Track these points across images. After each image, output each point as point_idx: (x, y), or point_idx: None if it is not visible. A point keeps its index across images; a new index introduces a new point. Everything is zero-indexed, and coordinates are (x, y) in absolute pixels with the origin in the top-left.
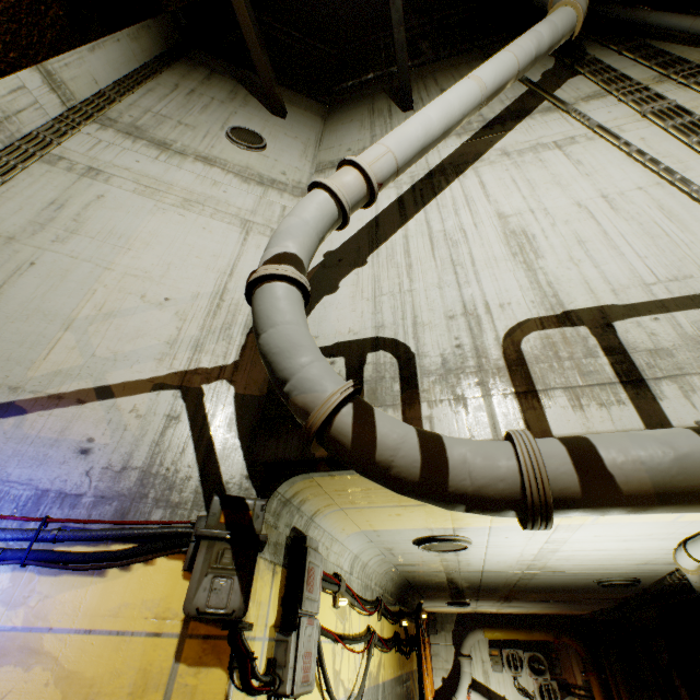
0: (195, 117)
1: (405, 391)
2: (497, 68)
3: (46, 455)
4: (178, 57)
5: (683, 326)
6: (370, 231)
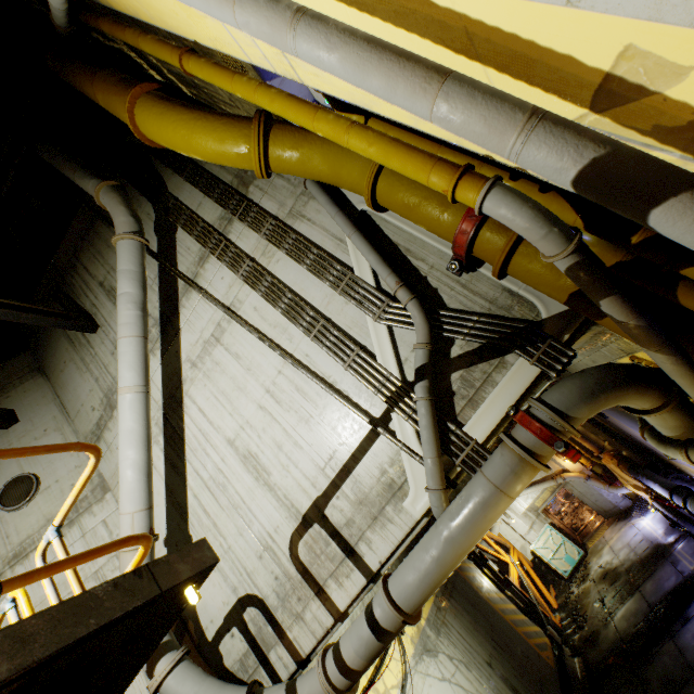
0: None
1: (275, 629)
2: (130, 363)
3: None
4: None
5: (349, 496)
6: (173, 503)
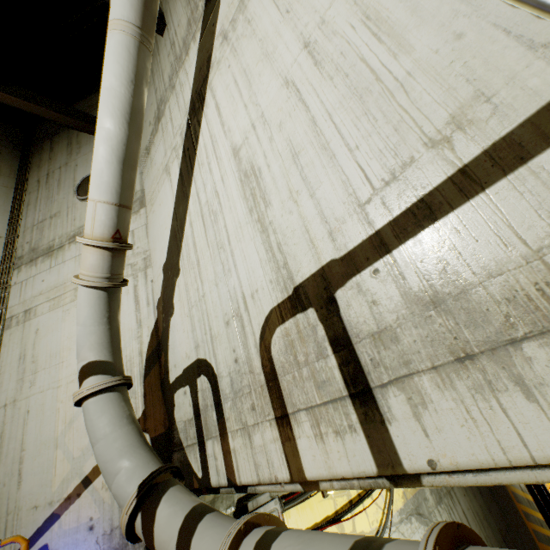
0: (57, 201)
1: (219, 420)
2: None
3: (77, 539)
4: (29, 152)
5: (406, 276)
6: (175, 228)
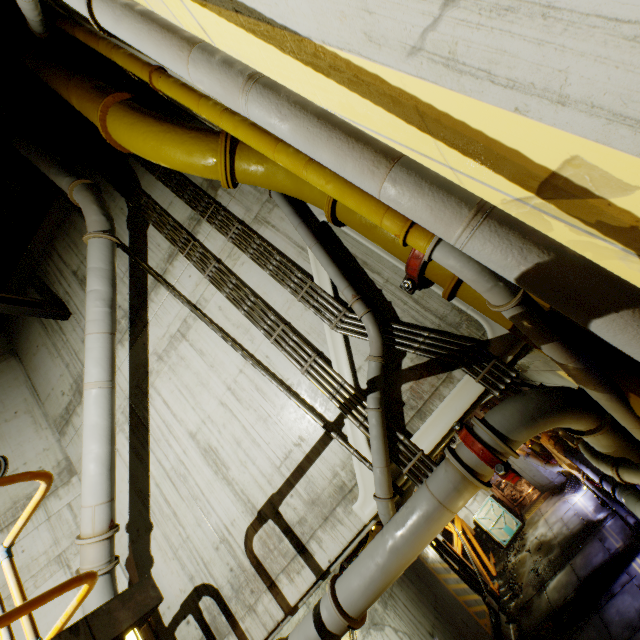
0: None
1: (228, 618)
2: (96, 359)
3: None
4: None
5: (302, 495)
6: (135, 490)
